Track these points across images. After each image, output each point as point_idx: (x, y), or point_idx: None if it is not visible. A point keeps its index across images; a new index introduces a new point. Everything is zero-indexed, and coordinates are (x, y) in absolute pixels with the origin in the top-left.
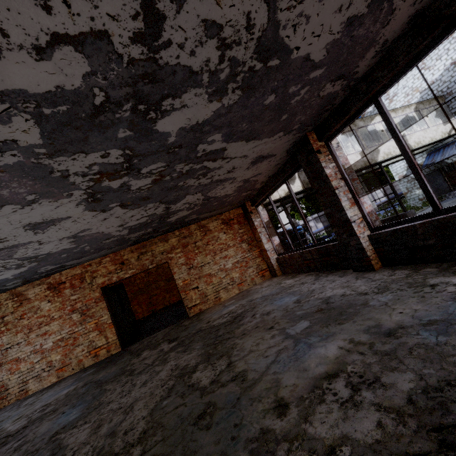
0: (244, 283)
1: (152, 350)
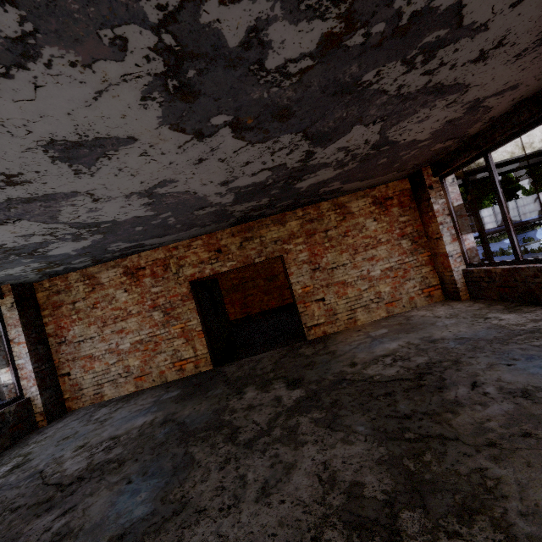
0: (396, 303)
1: (260, 392)
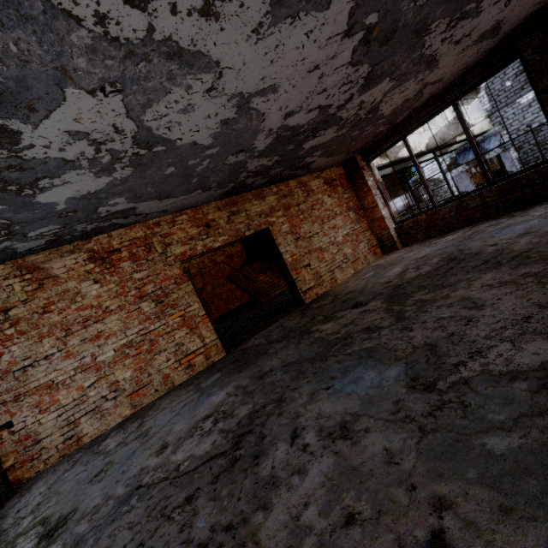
0: (357, 262)
1: (335, 321)
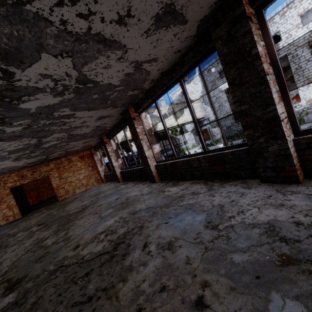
0: (88, 185)
1: (38, 213)
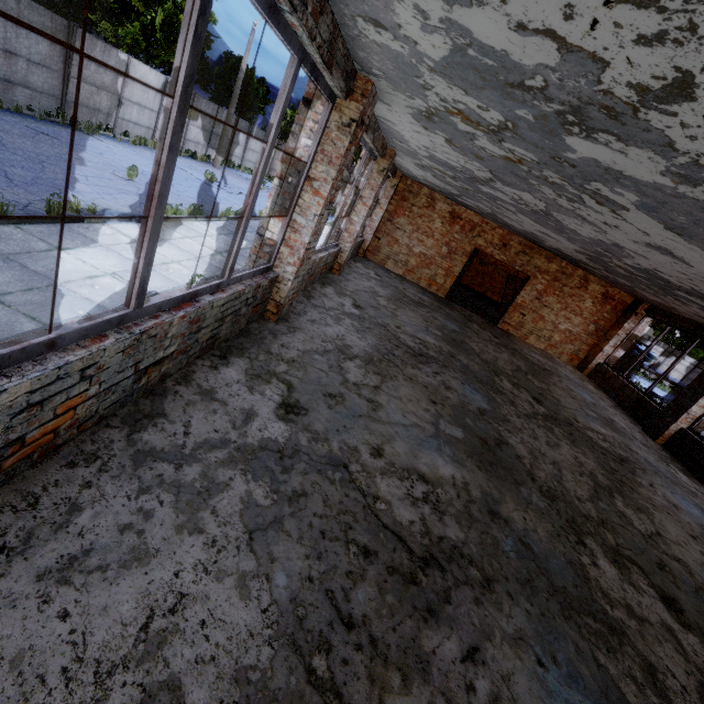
0: (553, 348)
1: (481, 329)
